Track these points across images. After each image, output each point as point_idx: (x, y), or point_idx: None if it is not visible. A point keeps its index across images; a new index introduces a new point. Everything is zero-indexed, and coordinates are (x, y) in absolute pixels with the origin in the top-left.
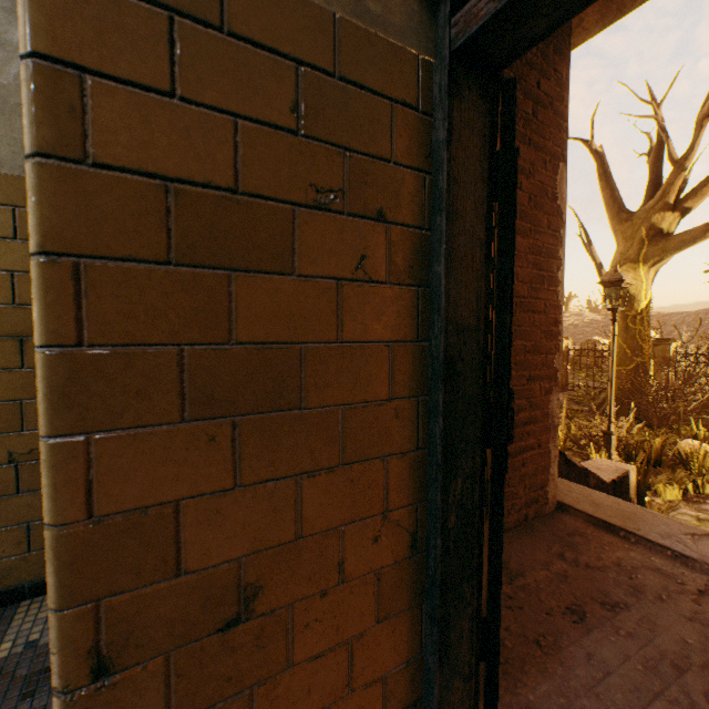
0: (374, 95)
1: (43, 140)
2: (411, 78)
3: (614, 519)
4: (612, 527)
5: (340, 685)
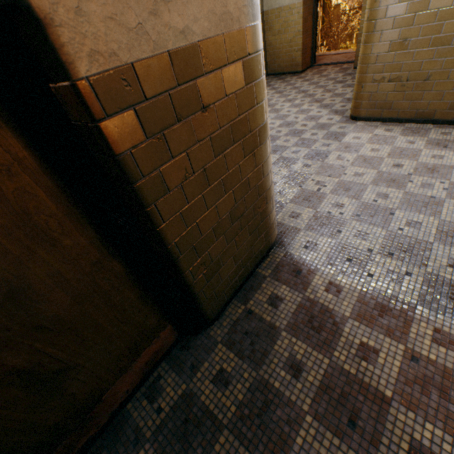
0: (311, 4)
1: (302, 18)
2: (312, 1)
3: (322, 55)
4: (322, 56)
5: (308, 57)
